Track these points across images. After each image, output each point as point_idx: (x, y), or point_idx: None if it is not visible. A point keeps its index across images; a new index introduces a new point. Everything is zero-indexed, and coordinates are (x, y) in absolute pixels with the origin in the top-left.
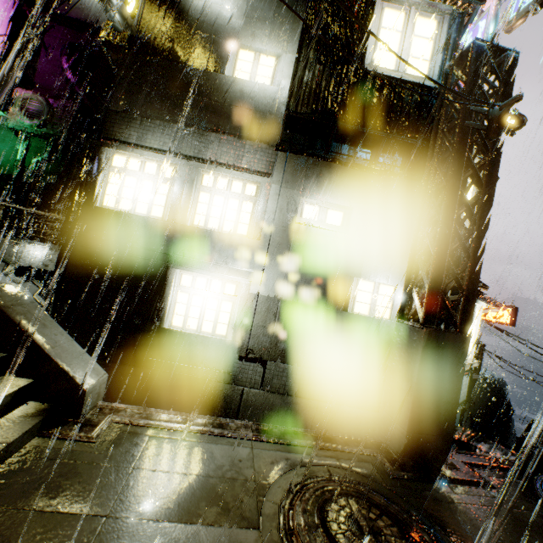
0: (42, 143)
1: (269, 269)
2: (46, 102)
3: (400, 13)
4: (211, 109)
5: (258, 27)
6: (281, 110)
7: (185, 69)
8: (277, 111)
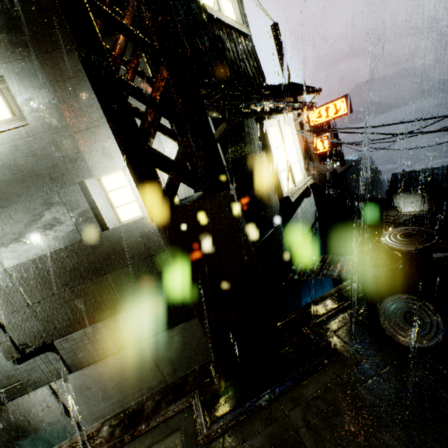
0: None
1: None
2: None
3: None
4: None
5: None
6: None
7: None
8: None
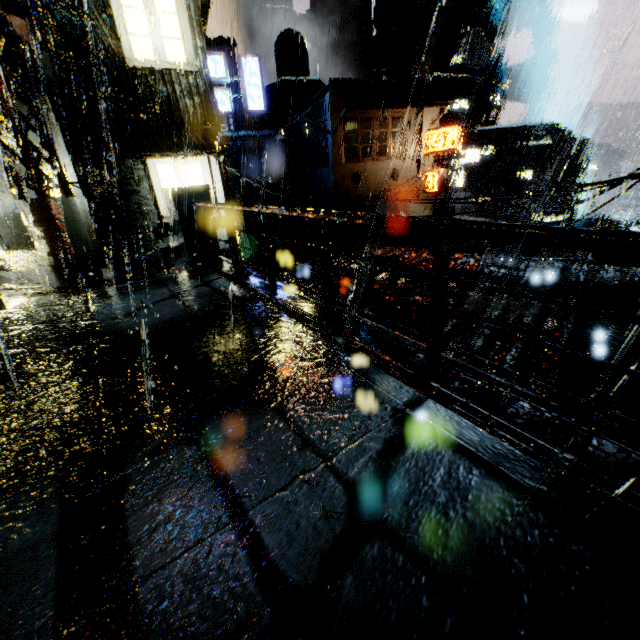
0: None
1: None
2: None
3: None
4: None
5: None
6: None
7: None
8: None
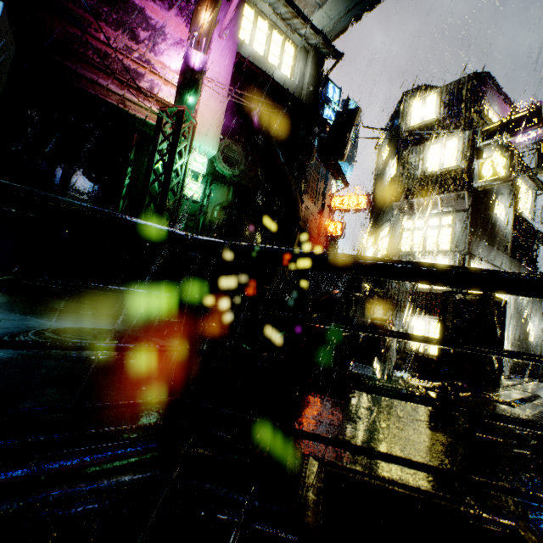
0: (212, 186)
1: (513, 323)
2: (243, 152)
3: (524, 186)
4: (494, 235)
5: (504, 190)
6: (511, 237)
7: (487, 211)
8: (510, 238)
